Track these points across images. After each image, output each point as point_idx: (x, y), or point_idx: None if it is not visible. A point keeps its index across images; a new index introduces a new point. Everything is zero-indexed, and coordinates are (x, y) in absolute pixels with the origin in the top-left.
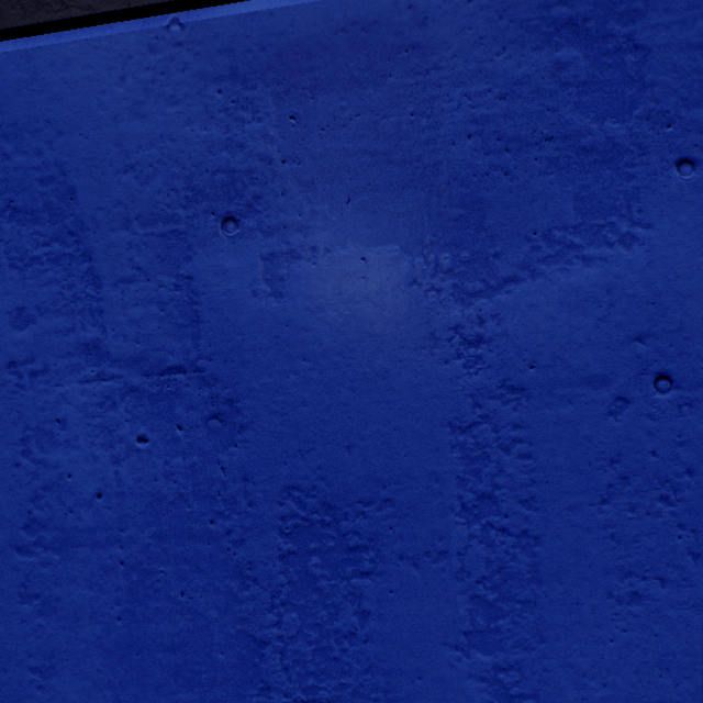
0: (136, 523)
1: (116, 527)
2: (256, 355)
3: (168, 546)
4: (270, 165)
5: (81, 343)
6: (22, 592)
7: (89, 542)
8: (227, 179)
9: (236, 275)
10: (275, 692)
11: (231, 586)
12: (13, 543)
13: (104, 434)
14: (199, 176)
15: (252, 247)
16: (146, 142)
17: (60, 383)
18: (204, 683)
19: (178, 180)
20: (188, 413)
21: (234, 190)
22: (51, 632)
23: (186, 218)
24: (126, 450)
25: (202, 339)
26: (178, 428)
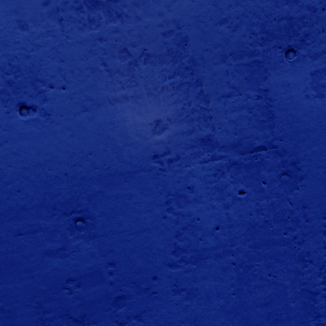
0: (240, 240)
1: (228, 245)
2: (308, 134)
3: (260, 250)
4: (315, 12)
5: (199, 138)
6: (174, 289)
7: (212, 255)
8: (288, 24)
9: (295, 86)
10: (322, 317)
11: (296, 266)
12: (166, 262)
13: (218, 192)
14: (269, 23)
15: (304, 67)
16: (233, 2)
17: (188, 165)
18: (283, 319)
19: (256, 27)
20: (268, 173)
21: (292, 31)
22: (193, 307)
23: (262, 51)
24: (232, 200)
25: (275, 128)
26: (263, 183)
